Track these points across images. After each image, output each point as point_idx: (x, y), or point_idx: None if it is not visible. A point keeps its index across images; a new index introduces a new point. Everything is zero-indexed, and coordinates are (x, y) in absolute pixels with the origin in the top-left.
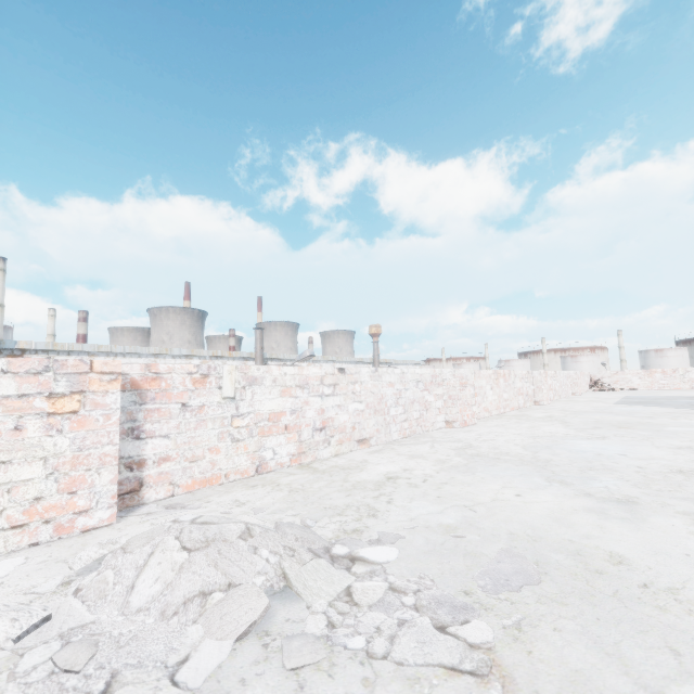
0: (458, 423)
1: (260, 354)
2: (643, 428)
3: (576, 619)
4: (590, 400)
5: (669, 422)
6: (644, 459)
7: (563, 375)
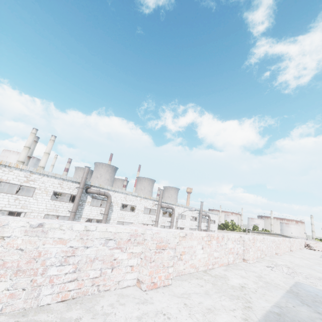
0: (279, 254)
1: (161, 199)
2: None
3: None
4: (309, 253)
5: None
6: None
7: (297, 241)
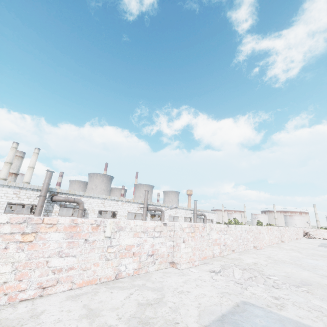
0: (258, 247)
1: (146, 202)
2: None
3: (321, 290)
4: (306, 243)
5: None
6: None
7: (291, 229)
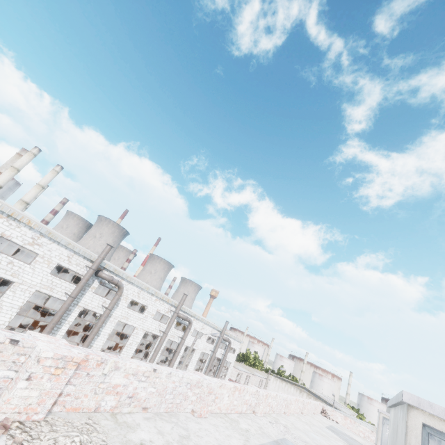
0: (287, 414)
1: (181, 307)
2: (326, 438)
3: None
4: (318, 420)
5: (333, 440)
6: (322, 442)
7: (313, 403)
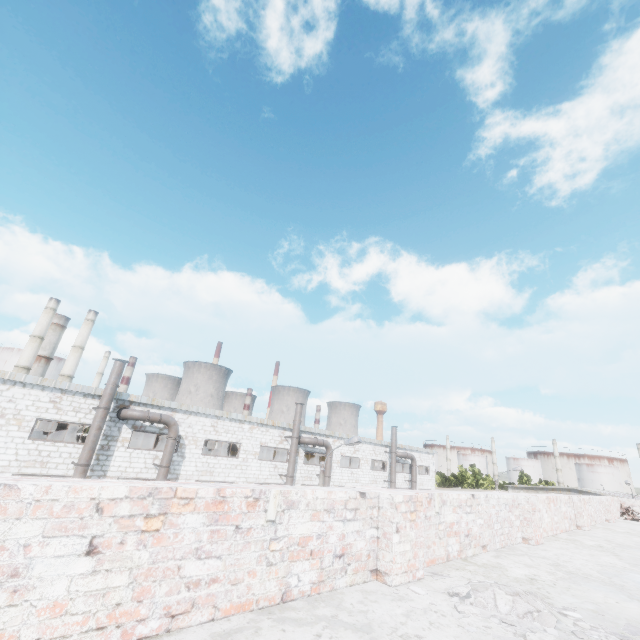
0: (533, 541)
1: (298, 426)
2: None
3: None
4: (627, 532)
5: None
6: None
7: (596, 500)
